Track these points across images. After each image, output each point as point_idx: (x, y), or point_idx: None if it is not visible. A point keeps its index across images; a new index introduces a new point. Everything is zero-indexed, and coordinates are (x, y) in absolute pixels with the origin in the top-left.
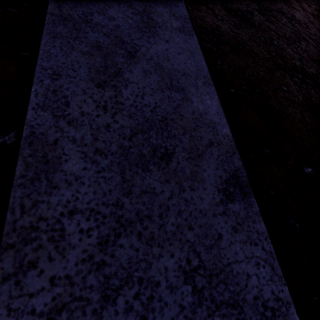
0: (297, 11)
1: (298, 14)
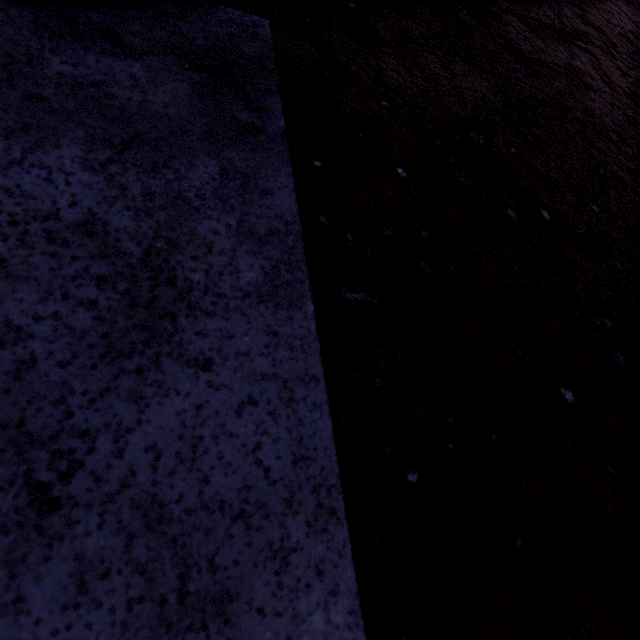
0: (598, 94)
1: (600, 103)
